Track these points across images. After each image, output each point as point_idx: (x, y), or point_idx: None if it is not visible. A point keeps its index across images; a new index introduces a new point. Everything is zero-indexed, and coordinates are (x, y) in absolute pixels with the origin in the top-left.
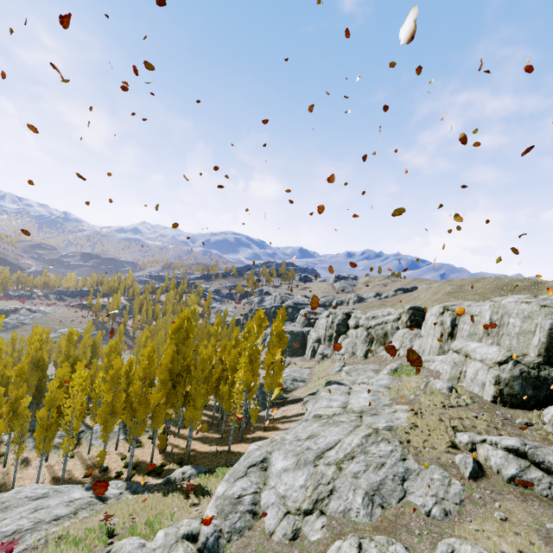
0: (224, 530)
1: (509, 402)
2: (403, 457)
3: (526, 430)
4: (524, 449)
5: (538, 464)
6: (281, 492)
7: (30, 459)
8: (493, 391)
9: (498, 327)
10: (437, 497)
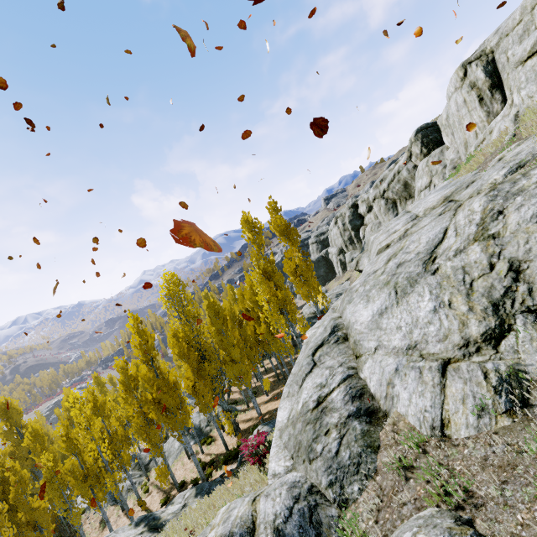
0: (319, 486)
1: None
2: None
3: None
4: None
5: None
6: (399, 345)
7: (107, 516)
8: None
9: None
10: None
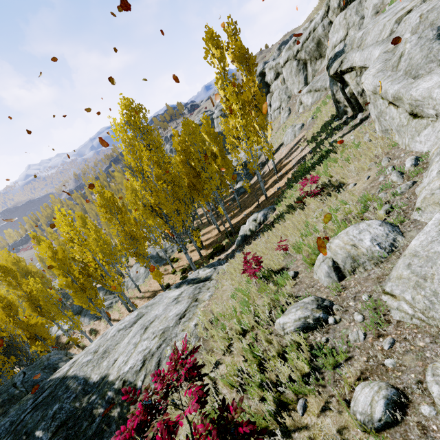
0: None
1: None
2: None
3: None
4: None
5: None
6: None
7: (95, 328)
8: None
9: None
10: None
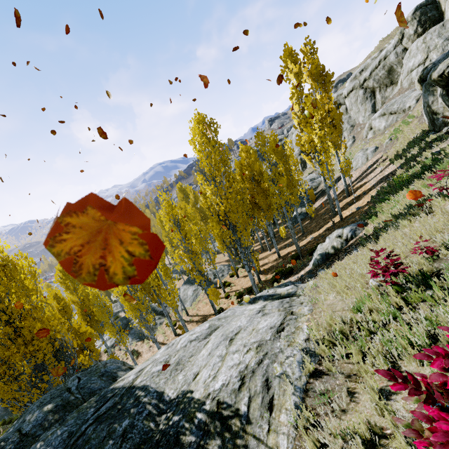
0: None
1: None
2: None
3: None
4: None
5: None
6: None
7: (137, 349)
8: None
9: None
10: None
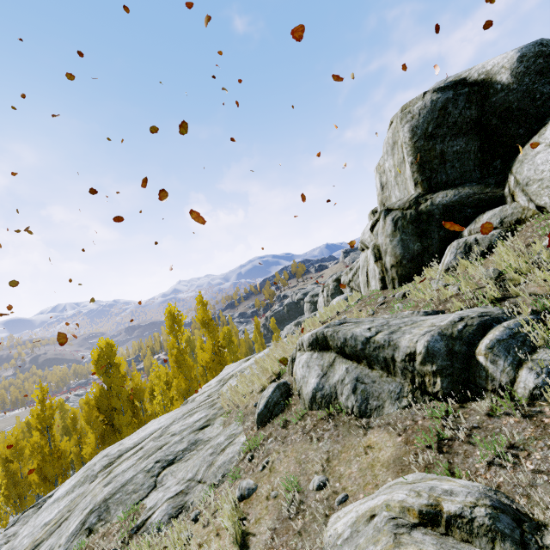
0: None
1: (398, 277)
2: (207, 424)
3: (398, 305)
4: (323, 332)
5: (343, 349)
6: (14, 544)
7: None
8: (378, 273)
9: (387, 188)
10: (194, 481)
